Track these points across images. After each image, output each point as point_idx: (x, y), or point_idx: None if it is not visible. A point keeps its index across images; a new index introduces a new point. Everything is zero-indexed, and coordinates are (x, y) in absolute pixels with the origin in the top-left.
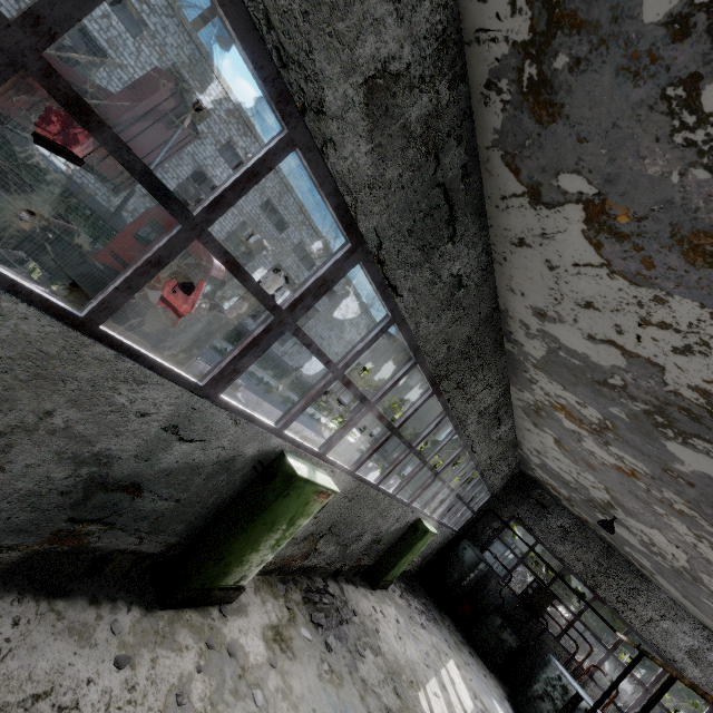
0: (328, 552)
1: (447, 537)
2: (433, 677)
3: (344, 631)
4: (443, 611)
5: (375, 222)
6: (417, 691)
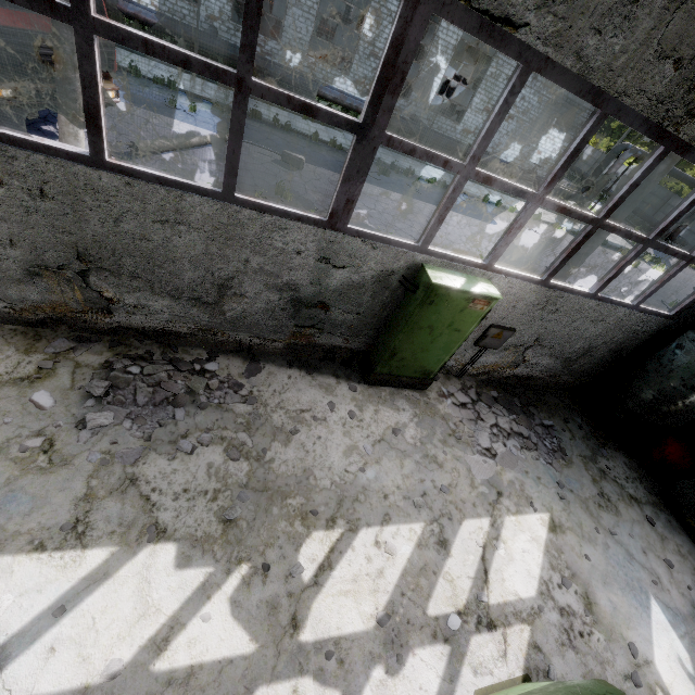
0: (160, 308)
1: (629, 326)
2: (417, 523)
3: (173, 414)
4: (619, 446)
5: None
6: (313, 528)
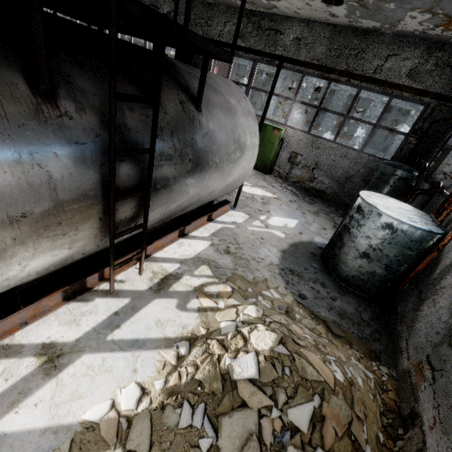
0: None
1: (364, 163)
2: None
3: None
4: None
5: None
6: None
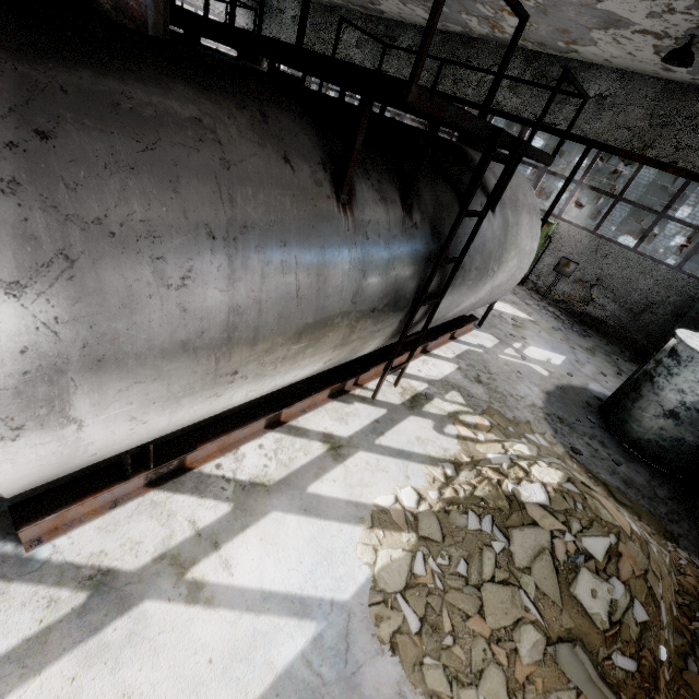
0: None
1: (679, 288)
2: None
3: None
4: None
5: (370, 63)
6: None
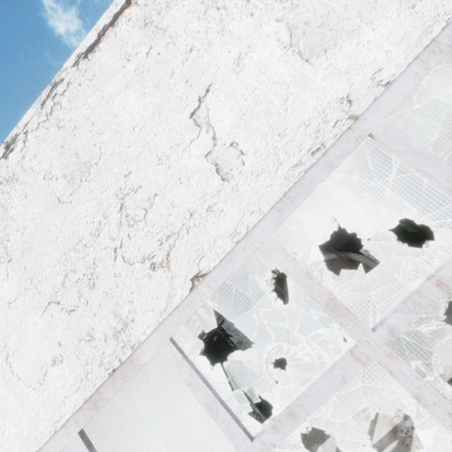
0: None
1: None
2: None
3: None
4: None
5: None
6: None
